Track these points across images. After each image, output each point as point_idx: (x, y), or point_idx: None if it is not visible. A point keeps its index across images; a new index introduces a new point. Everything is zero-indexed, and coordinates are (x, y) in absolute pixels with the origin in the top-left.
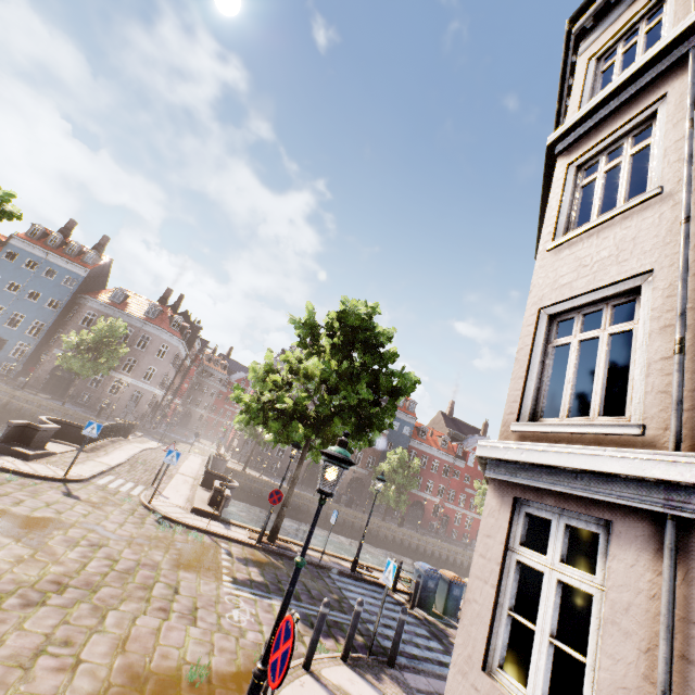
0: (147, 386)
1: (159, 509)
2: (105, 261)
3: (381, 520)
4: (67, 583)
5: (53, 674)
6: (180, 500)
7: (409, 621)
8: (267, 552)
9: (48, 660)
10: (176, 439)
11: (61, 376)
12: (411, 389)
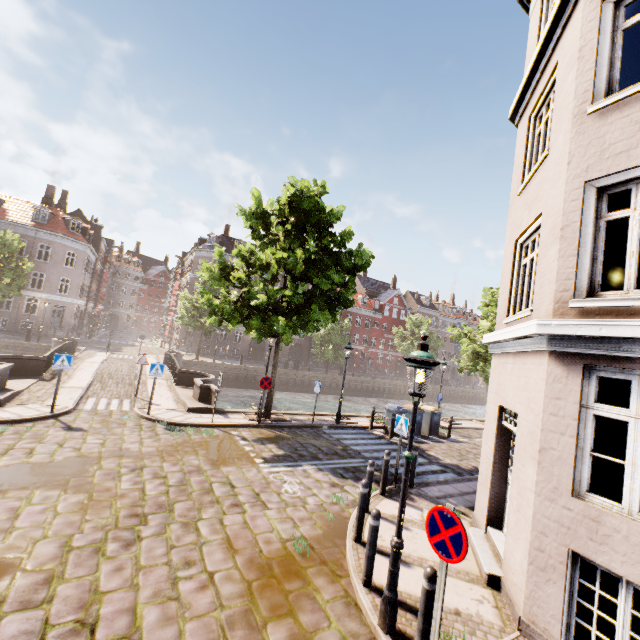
0: (66, 298)
1: (161, 418)
2: None
3: (325, 374)
4: (143, 513)
5: (201, 594)
6: (170, 403)
7: (396, 449)
8: (269, 427)
9: (187, 584)
10: (116, 344)
11: None
12: (366, 265)
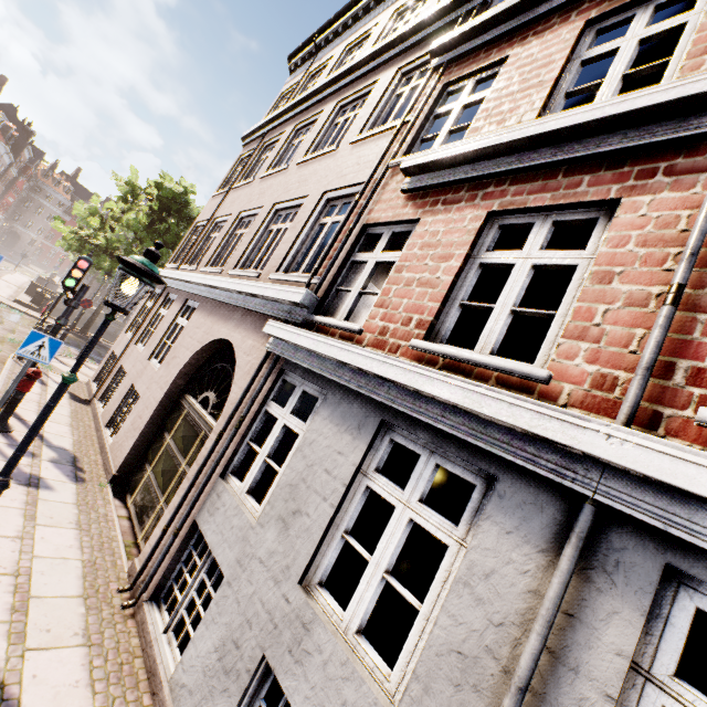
0: None
1: None
2: None
3: None
4: None
5: None
6: (4, 294)
7: None
8: (77, 336)
9: None
10: None
11: None
12: None
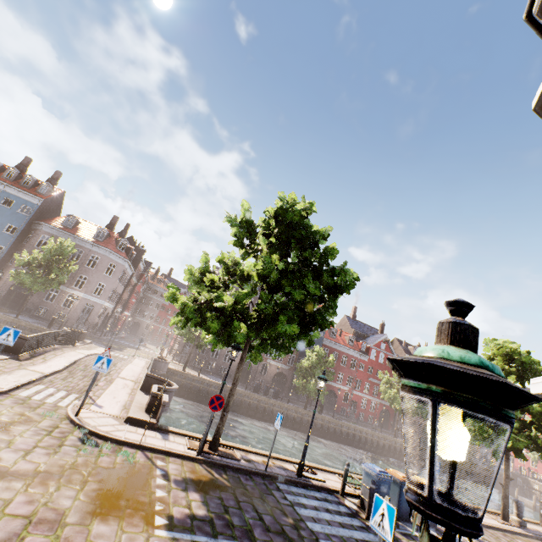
0: (97, 299)
1: (86, 423)
2: (58, 192)
3: (303, 409)
4: None
5: None
6: (116, 407)
7: (374, 541)
8: (209, 464)
9: None
10: (124, 345)
11: (19, 292)
12: (350, 286)
